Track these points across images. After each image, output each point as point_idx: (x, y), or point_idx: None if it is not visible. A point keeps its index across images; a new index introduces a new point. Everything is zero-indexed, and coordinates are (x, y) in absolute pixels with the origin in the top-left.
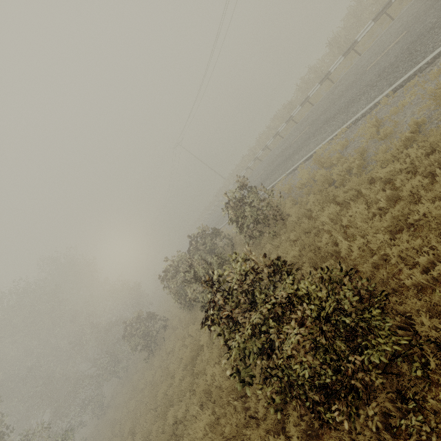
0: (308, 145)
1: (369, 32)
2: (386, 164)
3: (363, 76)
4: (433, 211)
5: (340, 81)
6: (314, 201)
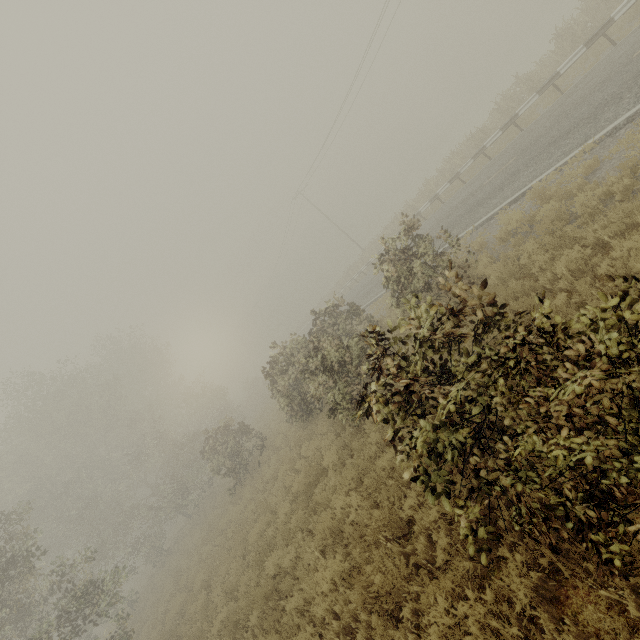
0: (516, 181)
1: (634, 9)
2: None
3: (626, 66)
4: None
5: (577, 86)
6: (535, 250)
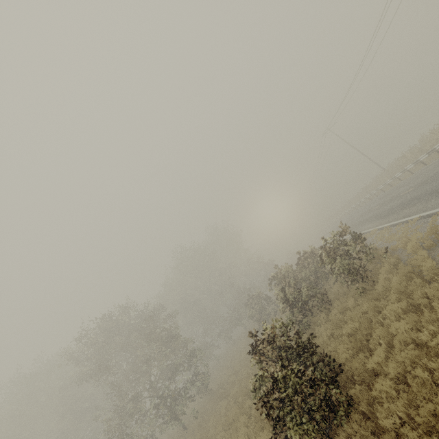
0: None
1: None
2: (437, 302)
3: None
4: (427, 378)
5: None
6: (399, 283)
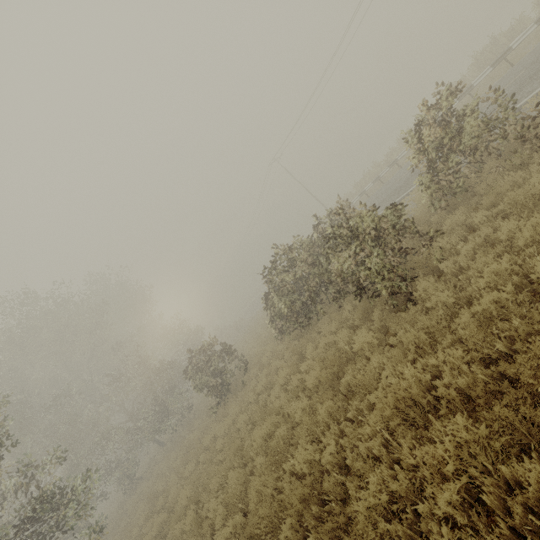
0: None
1: None
2: None
3: None
4: None
5: None
6: None
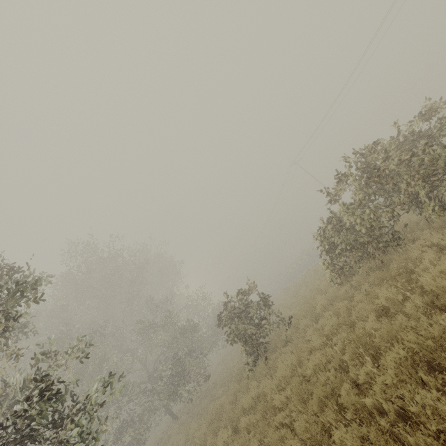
0: None
1: None
2: None
3: None
4: None
5: None
6: None
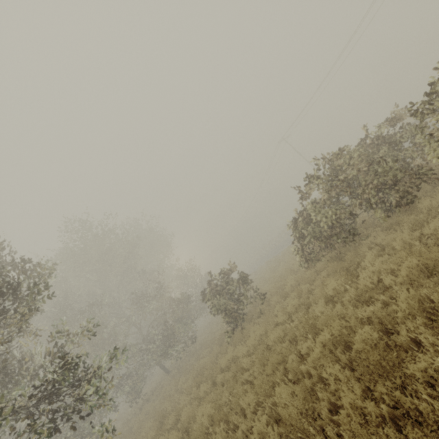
0: None
1: None
2: None
3: None
4: None
5: None
6: None
